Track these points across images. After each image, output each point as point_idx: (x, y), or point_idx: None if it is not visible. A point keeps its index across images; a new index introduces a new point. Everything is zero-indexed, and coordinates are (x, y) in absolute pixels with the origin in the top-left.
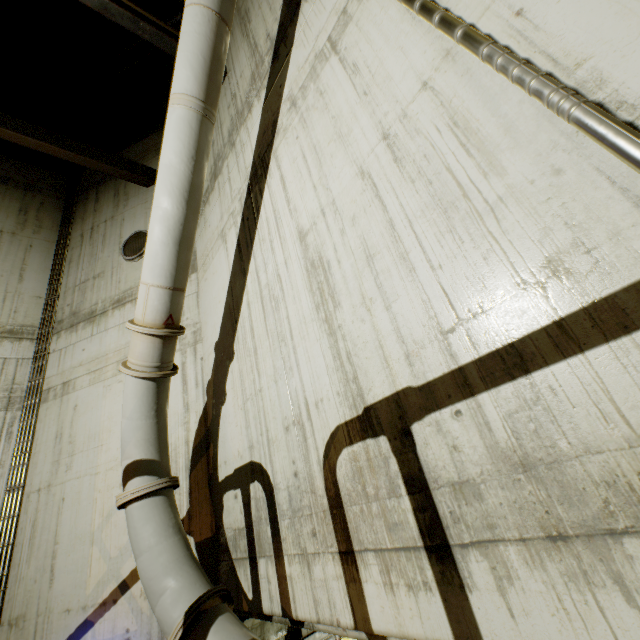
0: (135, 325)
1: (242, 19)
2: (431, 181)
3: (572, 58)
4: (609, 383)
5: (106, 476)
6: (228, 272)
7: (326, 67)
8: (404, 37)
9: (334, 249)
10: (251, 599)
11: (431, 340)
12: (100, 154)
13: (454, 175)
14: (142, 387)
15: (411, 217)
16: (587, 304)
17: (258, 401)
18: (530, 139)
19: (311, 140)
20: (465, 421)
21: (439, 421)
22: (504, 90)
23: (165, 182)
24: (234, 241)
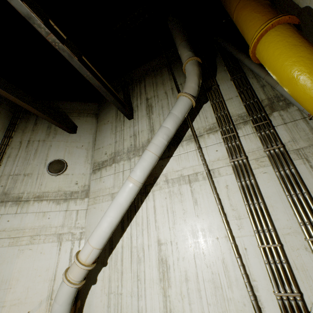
0: (81, 264)
1: (148, 105)
2: (213, 273)
3: (253, 277)
4: None
5: (10, 309)
6: None
7: (185, 185)
8: (215, 213)
9: (173, 262)
10: None
11: None
12: (54, 114)
13: (220, 278)
14: (72, 290)
15: (204, 279)
16: None
17: (118, 298)
18: (240, 288)
19: (172, 207)
20: None
21: None
22: (238, 267)
23: (117, 209)
24: None
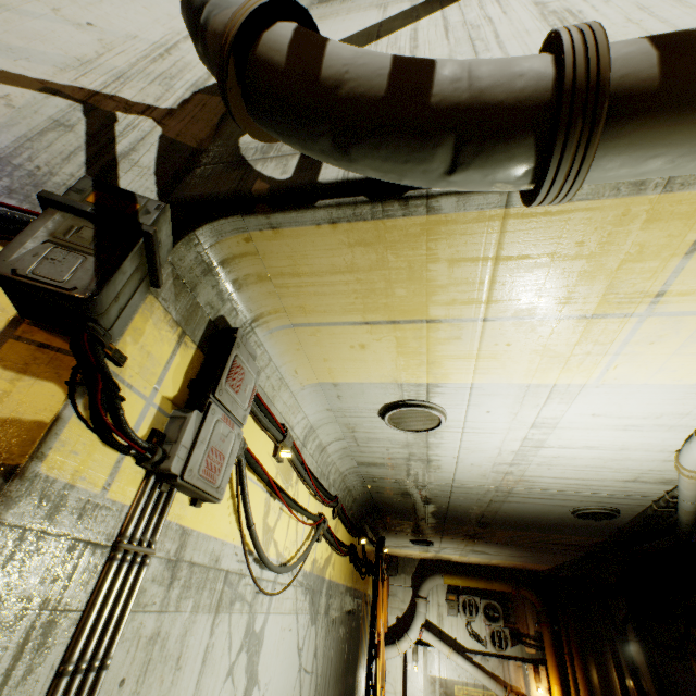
0: None
1: None
2: None
3: None
4: None
5: None
6: (380, 19)
7: None
8: None
9: (591, 7)
10: (286, 178)
11: None
12: None
13: None
14: None
15: None
16: None
17: None
18: None
19: None
20: None
21: None
22: None
23: None
24: (405, 7)
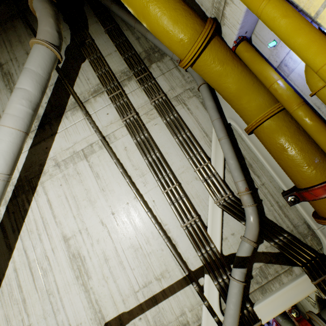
0: None
1: (5, 73)
2: (130, 238)
3: (165, 222)
4: (172, 305)
5: None
6: None
7: (81, 162)
8: (120, 180)
9: (87, 251)
10: None
11: (131, 294)
12: None
13: (138, 240)
14: None
15: (124, 249)
16: (168, 285)
17: None
18: (157, 238)
19: (72, 192)
20: (142, 320)
21: (135, 322)
22: (151, 220)
23: None
24: None
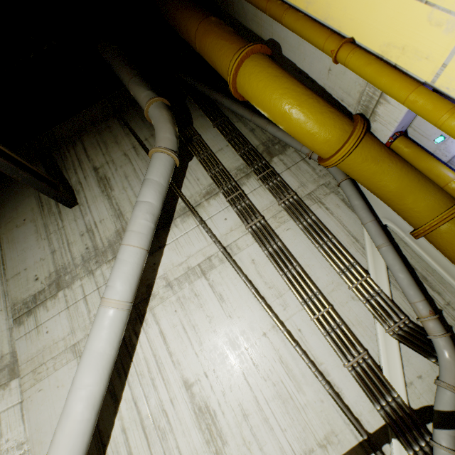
0: None
1: (100, 178)
2: (275, 384)
3: (319, 360)
4: None
5: None
6: None
7: (198, 281)
8: (251, 302)
9: (218, 403)
10: None
11: None
12: None
13: (285, 386)
14: None
15: (267, 399)
16: None
17: None
18: (311, 383)
19: (190, 320)
20: None
21: None
22: (299, 358)
23: (97, 366)
24: None
